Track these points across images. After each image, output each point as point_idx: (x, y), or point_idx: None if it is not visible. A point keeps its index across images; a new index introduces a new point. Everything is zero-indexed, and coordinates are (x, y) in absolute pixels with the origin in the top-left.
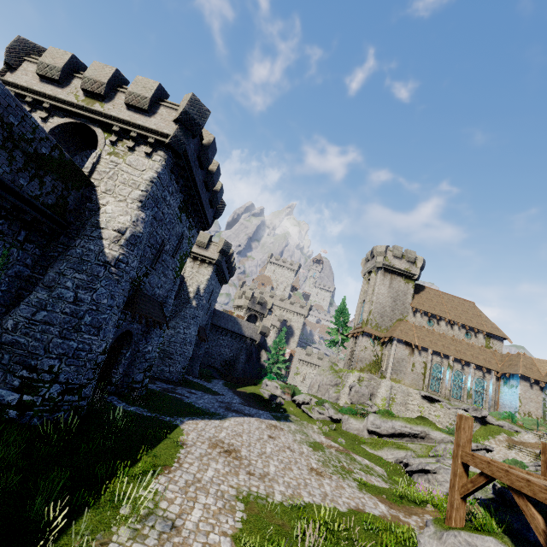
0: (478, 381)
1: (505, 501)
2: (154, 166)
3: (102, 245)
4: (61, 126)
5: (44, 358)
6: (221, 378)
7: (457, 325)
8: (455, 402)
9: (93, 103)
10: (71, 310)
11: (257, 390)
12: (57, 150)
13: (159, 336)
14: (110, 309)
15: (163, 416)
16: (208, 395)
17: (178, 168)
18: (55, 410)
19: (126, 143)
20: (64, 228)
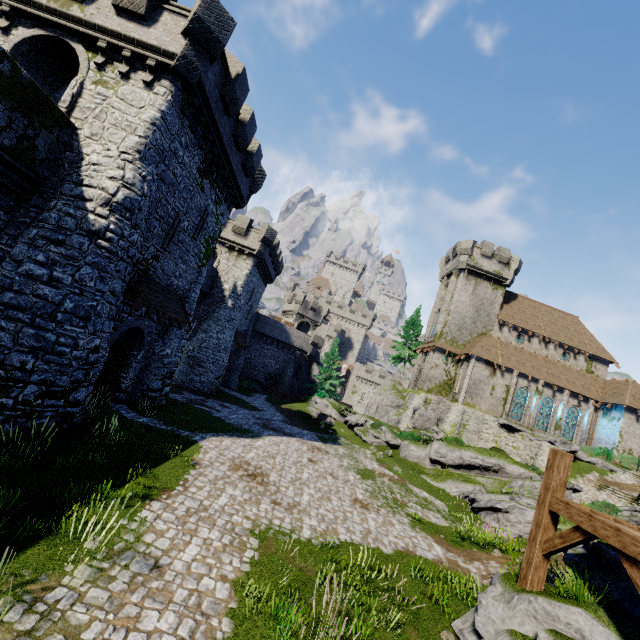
0: (571, 411)
1: (601, 560)
2: (156, 101)
3: (85, 209)
4: (28, 42)
5: (14, 352)
6: (265, 392)
7: (553, 343)
8: (540, 433)
9: (69, 5)
10: (45, 293)
11: (305, 407)
12: (7, 63)
13: (180, 337)
14: (100, 295)
15: (181, 430)
16: (244, 410)
17: (193, 110)
18: (33, 416)
19: (118, 67)
20: (36, 185)
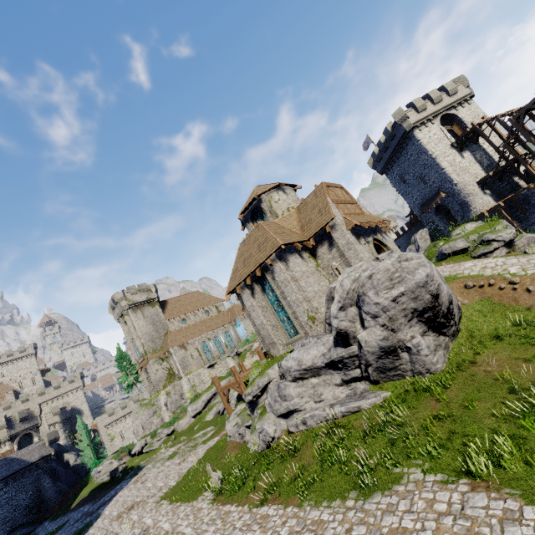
0: (226, 335)
1: None
2: None
3: None
4: None
5: None
6: (38, 524)
7: (198, 311)
8: (223, 356)
9: None
10: None
11: (93, 485)
12: None
13: None
14: None
15: None
16: (56, 534)
17: None
18: None
19: None
20: None
